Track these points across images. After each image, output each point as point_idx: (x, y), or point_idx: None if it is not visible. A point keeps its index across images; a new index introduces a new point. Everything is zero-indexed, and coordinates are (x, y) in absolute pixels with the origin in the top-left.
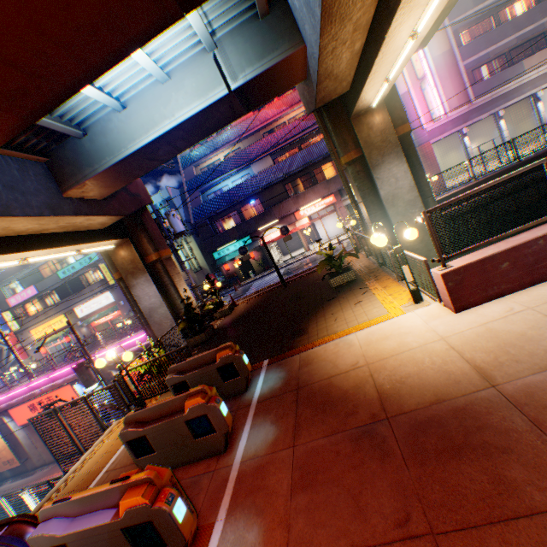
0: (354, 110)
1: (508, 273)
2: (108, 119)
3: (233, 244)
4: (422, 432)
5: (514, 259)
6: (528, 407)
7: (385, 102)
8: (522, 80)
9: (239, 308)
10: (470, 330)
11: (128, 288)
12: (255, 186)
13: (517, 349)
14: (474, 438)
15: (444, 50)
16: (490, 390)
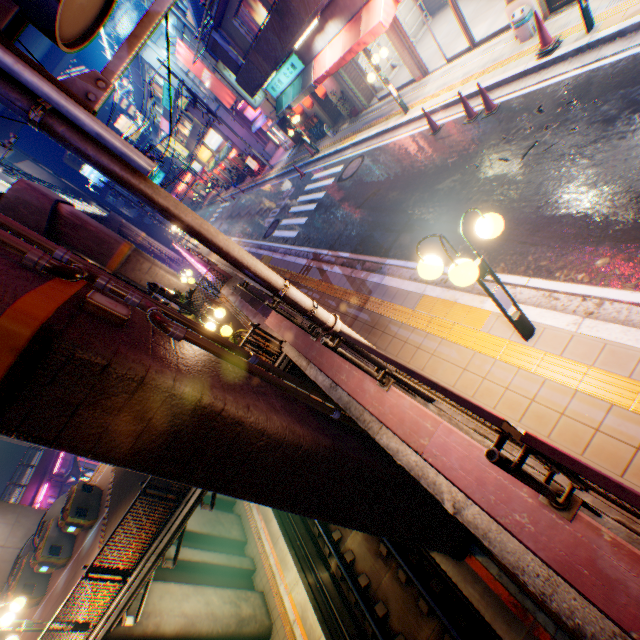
0: None
1: None
2: None
3: (280, 71)
4: None
5: None
6: None
7: None
8: None
9: None
10: None
11: None
12: None
13: None
14: None
15: None
16: None
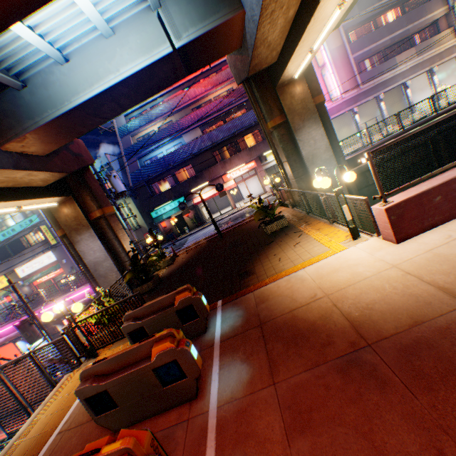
0: (280, 80)
1: (441, 205)
2: (50, 71)
3: (169, 204)
4: (414, 356)
5: (445, 193)
6: None
7: (303, 75)
8: (395, 72)
9: (181, 258)
10: (418, 256)
11: (72, 244)
12: (188, 153)
13: None
14: None
15: (337, 45)
16: None
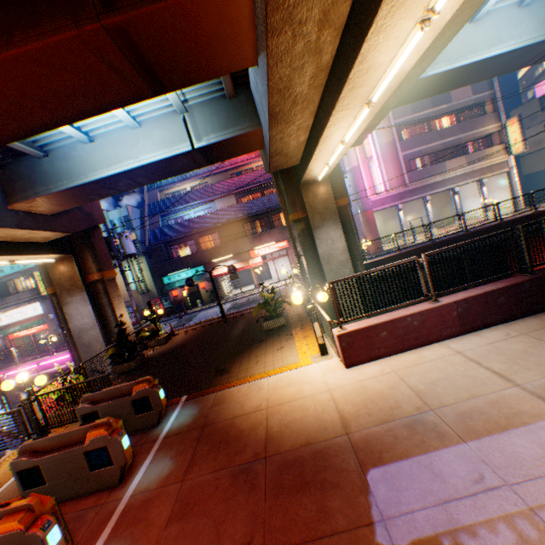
0: (302, 180)
1: (386, 340)
2: (74, 147)
3: (186, 271)
4: (286, 470)
5: (390, 329)
6: (362, 451)
7: (329, 177)
8: (444, 176)
9: (177, 339)
10: (350, 384)
11: (61, 304)
12: (216, 220)
13: (373, 404)
14: (320, 475)
15: (388, 140)
16: (344, 436)
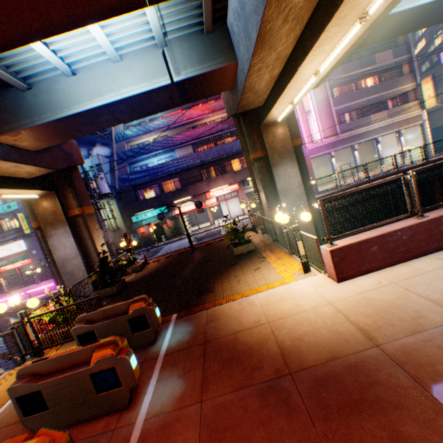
0: (264, 120)
1: (377, 254)
2: (56, 80)
3: (151, 211)
4: (323, 388)
5: (381, 244)
6: (408, 365)
7: (286, 120)
8: (369, 128)
9: (151, 266)
10: (351, 297)
11: (45, 237)
12: (177, 167)
13: (390, 314)
14: (369, 393)
15: (323, 97)
16: (375, 349)
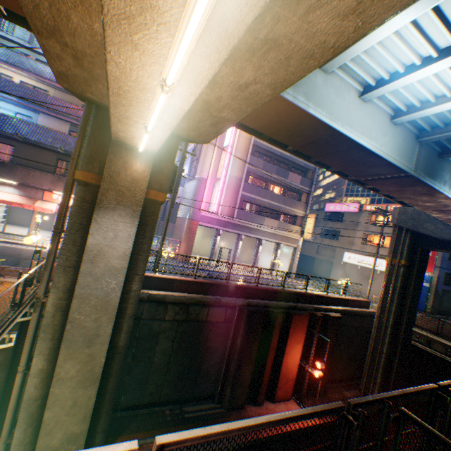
0: (114, 133)
1: None
2: None
3: None
4: None
5: None
6: None
7: (159, 159)
8: (261, 227)
9: None
10: None
11: None
12: (20, 132)
13: None
14: None
15: (238, 176)
16: None
